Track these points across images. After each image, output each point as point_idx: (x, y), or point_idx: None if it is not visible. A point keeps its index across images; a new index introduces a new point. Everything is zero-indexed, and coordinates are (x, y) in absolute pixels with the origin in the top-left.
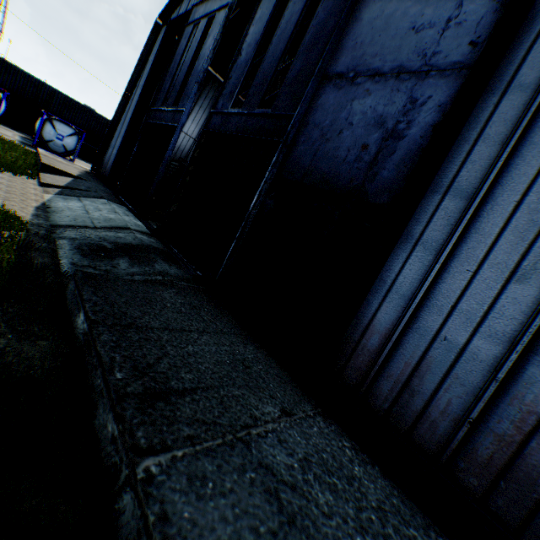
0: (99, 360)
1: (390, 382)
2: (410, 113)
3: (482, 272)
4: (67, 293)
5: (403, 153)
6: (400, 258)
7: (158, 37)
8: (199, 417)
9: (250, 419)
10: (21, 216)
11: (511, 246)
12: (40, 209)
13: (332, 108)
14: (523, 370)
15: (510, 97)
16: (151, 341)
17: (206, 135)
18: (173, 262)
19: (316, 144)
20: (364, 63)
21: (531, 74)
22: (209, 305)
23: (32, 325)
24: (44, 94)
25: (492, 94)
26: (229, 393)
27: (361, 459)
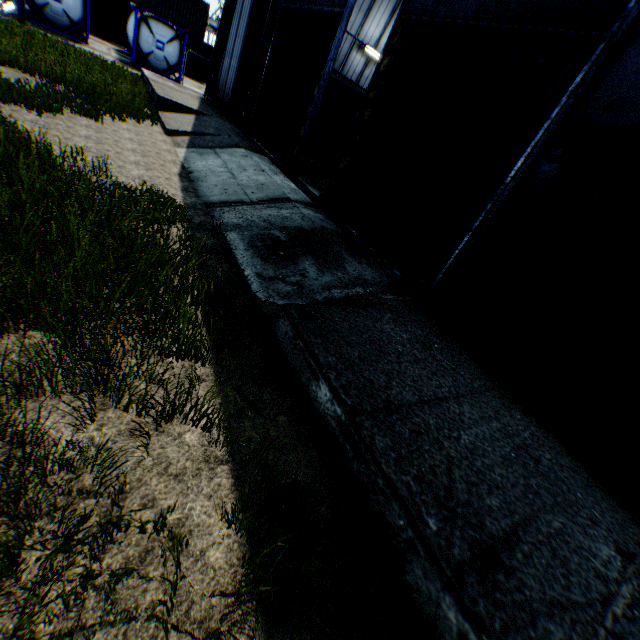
0: (390, 487)
1: None
2: None
3: None
4: (277, 333)
5: None
6: None
7: None
8: (549, 593)
9: (598, 582)
10: (172, 195)
11: None
12: (183, 178)
13: None
14: None
15: None
16: (422, 434)
17: (402, 28)
18: (359, 256)
19: None
20: None
21: None
22: (435, 336)
23: (262, 392)
24: None
25: None
26: (549, 527)
27: None
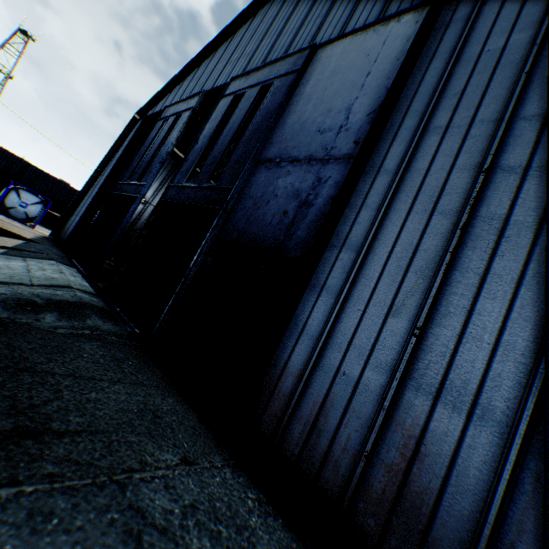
0: None
1: (301, 424)
2: (317, 188)
3: (369, 310)
4: None
5: (312, 217)
6: (310, 303)
7: (134, 127)
8: (73, 457)
9: (138, 464)
10: None
11: (388, 287)
12: None
13: (263, 183)
14: (403, 396)
15: (381, 178)
16: (47, 385)
17: (162, 204)
18: (110, 320)
19: (250, 211)
20: (287, 152)
21: (392, 163)
22: (137, 360)
23: None
24: (17, 167)
25: (369, 175)
26: (123, 438)
27: (264, 510)
